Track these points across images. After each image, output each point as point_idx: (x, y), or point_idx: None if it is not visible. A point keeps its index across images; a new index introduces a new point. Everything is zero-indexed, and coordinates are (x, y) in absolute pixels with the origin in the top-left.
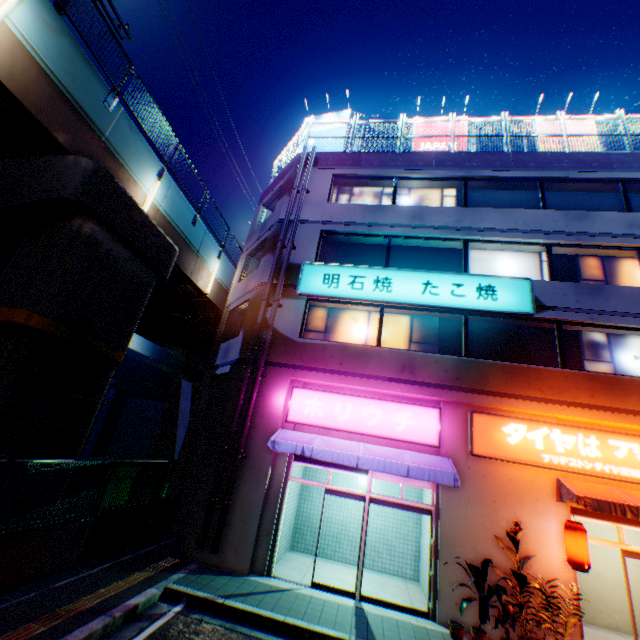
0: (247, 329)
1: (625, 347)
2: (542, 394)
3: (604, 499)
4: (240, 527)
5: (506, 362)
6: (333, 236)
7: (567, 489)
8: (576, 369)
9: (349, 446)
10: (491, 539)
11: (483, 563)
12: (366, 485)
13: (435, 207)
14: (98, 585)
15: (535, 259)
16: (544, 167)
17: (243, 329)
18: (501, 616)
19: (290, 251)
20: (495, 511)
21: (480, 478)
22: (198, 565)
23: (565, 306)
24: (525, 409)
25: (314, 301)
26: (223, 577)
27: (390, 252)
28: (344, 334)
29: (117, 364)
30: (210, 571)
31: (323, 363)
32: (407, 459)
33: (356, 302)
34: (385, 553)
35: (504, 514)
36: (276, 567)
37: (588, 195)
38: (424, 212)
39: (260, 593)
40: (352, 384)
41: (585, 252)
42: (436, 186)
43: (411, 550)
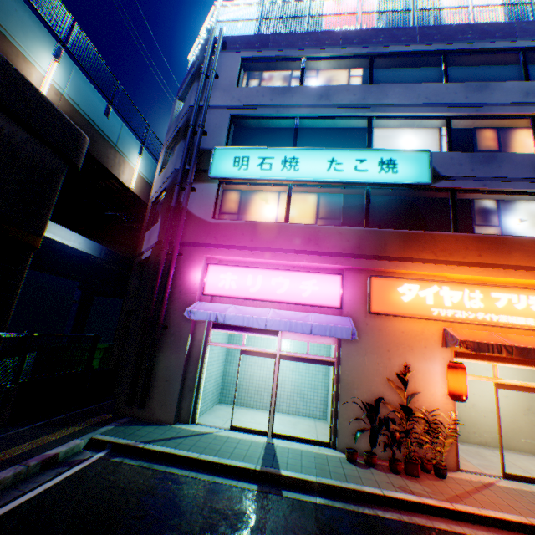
0: (164, 214)
1: (512, 212)
2: (435, 257)
3: (484, 342)
4: (165, 386)
5: (403, 230)
6: (244, 121)
7: (452, 336)
8: (467, 233)
9: (260, 312)
10: (384, 382)
11: (376, 401)
12: (277, 345)
13: (341, 86)
14: (22, 440)
15: (435, 134)
16: (449, 40)
17: (161, 215)
18: (390, 441)
19: (200, 136)
20: (389, 359)
21: (377, 333)
22: (129, 419)
23: (460, 175)
24: (419, 271)
25: (227, 185)
26: (150, 427)
27: (299, 135)
28: (256, 215)
29: (34, 249)
30: (139, 423)
31: (235, 241)
32: (311, 320)
33: (266, 183)
34: (299, 400)
35: (396, 361)
36: (202, 417)
37: (489, 69)
38: (331, 91)
39: (181, 437)
40: (262, 258)
41: (483, 125)
42: (343, 67)
43: (321, 397)
